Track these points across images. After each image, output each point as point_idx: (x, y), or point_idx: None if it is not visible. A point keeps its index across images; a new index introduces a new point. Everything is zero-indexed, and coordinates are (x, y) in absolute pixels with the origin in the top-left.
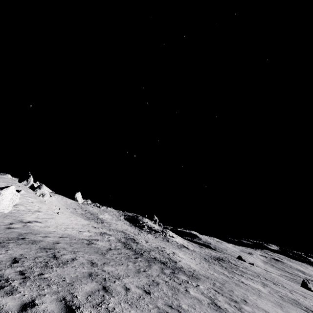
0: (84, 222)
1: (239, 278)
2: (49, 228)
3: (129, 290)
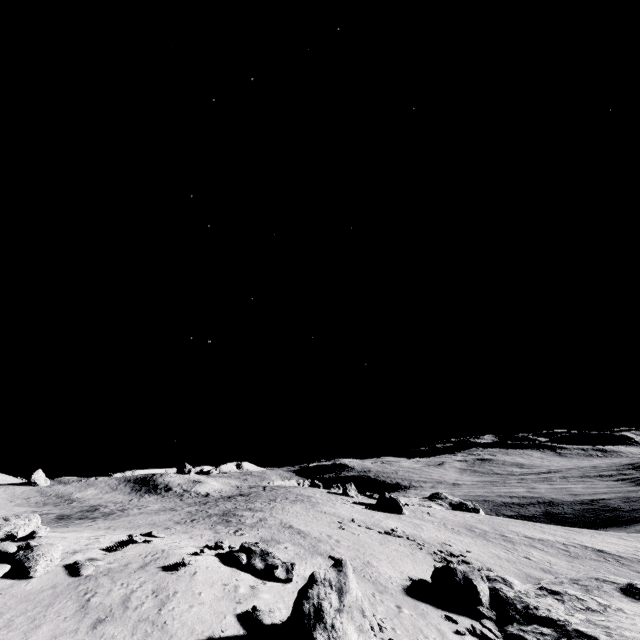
0: (22, 510)
1: (190, 507)
2: None
3: None
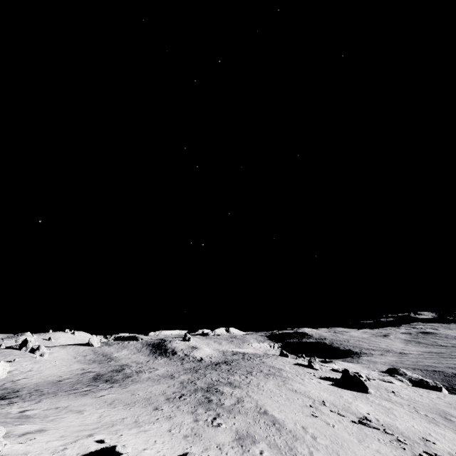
0: (76, 367)
1: (185, 375)
2: (32, 380)
3: (40, 393)
